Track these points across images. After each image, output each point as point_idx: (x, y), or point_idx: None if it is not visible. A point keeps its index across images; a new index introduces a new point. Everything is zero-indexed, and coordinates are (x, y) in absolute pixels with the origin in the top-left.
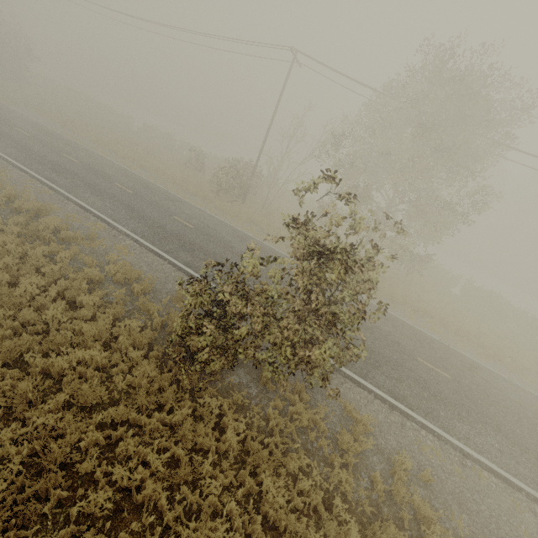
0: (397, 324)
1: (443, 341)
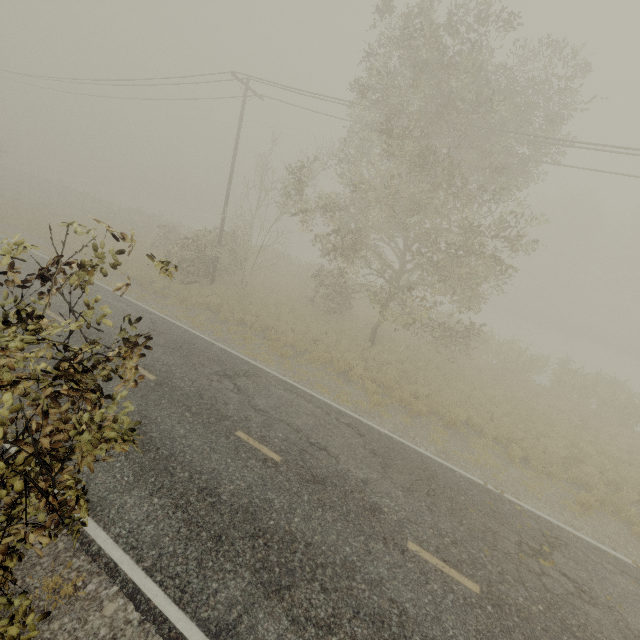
0: (393, 461)
1: (490, 486)
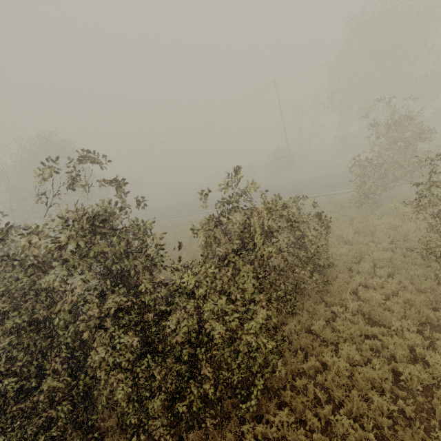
0: None
1: None
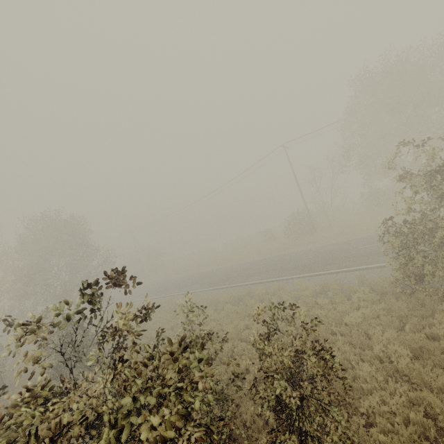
0: None
1: None
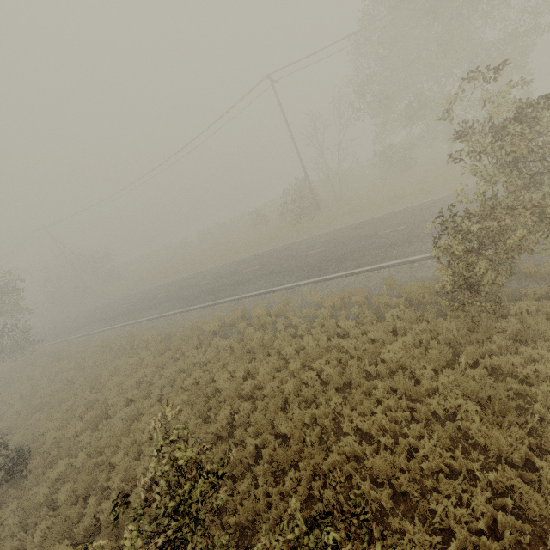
0: None
1: None
